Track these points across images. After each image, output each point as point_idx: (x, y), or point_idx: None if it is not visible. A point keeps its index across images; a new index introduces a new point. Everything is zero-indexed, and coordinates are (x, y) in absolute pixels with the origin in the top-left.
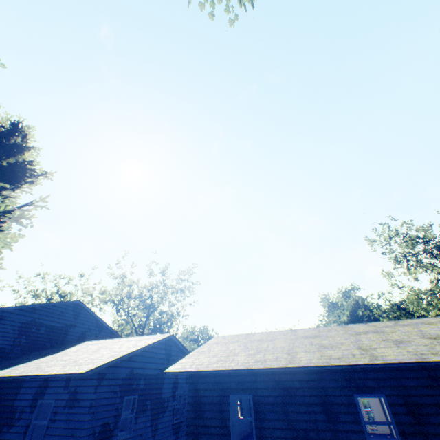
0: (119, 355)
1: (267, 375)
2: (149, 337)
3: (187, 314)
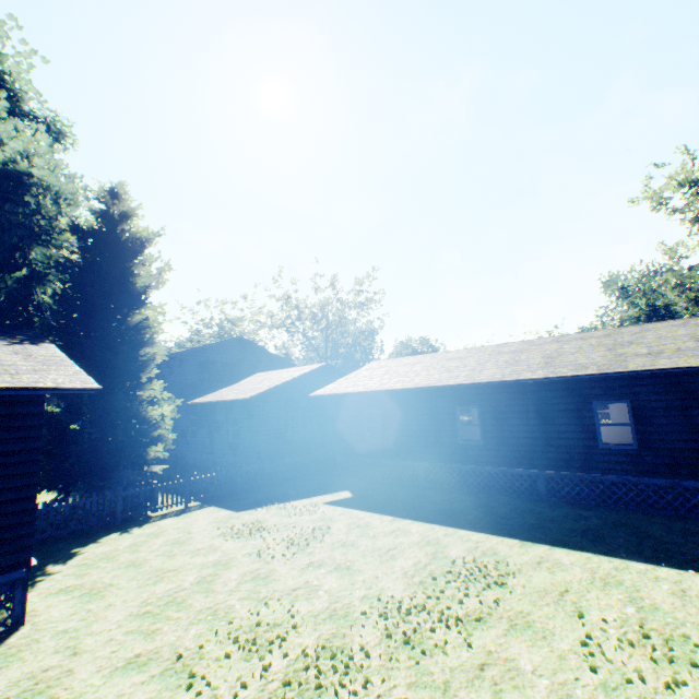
0: (274, 385)
1: (392, 395)
2: (305, 368)
3: (373, 332)
